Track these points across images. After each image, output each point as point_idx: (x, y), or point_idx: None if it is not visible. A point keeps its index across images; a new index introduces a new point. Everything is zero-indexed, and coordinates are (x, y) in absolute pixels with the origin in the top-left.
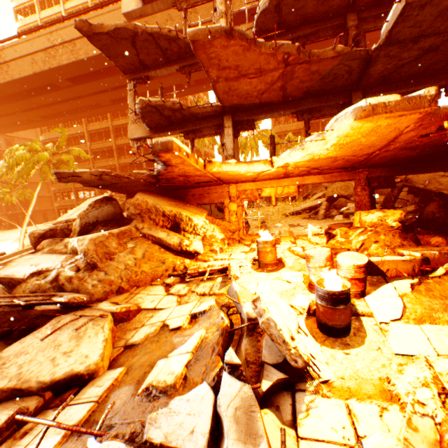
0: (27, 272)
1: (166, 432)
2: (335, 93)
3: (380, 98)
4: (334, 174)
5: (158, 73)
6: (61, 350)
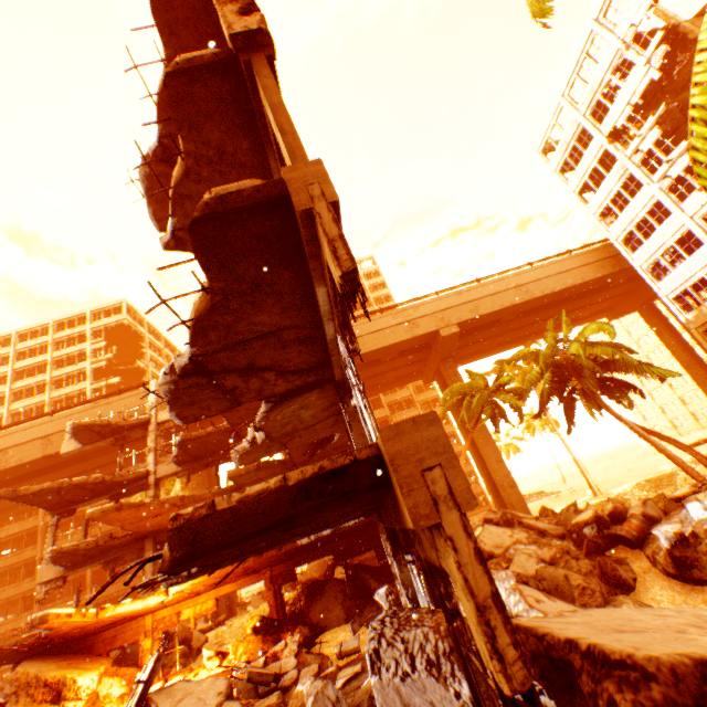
0: None
1: None
2: None
3: None
4: (246, 578)
5: (88, 503)
6: None
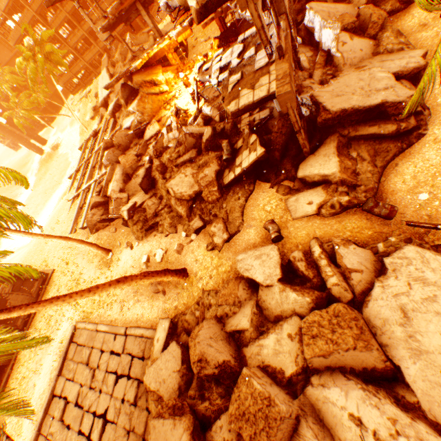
0: (130, 124)
1: (168, 124)
2: None
3: (178, 31)
4: None
5: None
6: (153, 130)
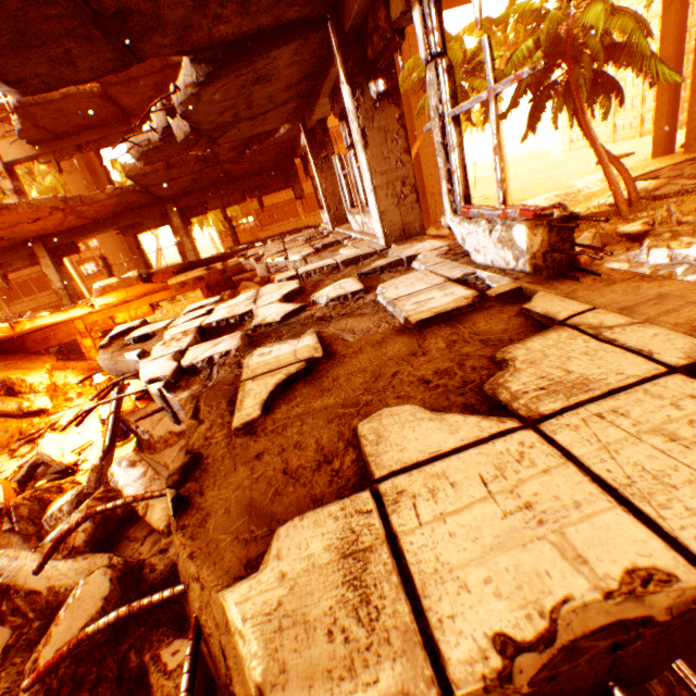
0: None
1: None
2: (150, 207)
3: (106, 281)
4: None
5: None
6: None
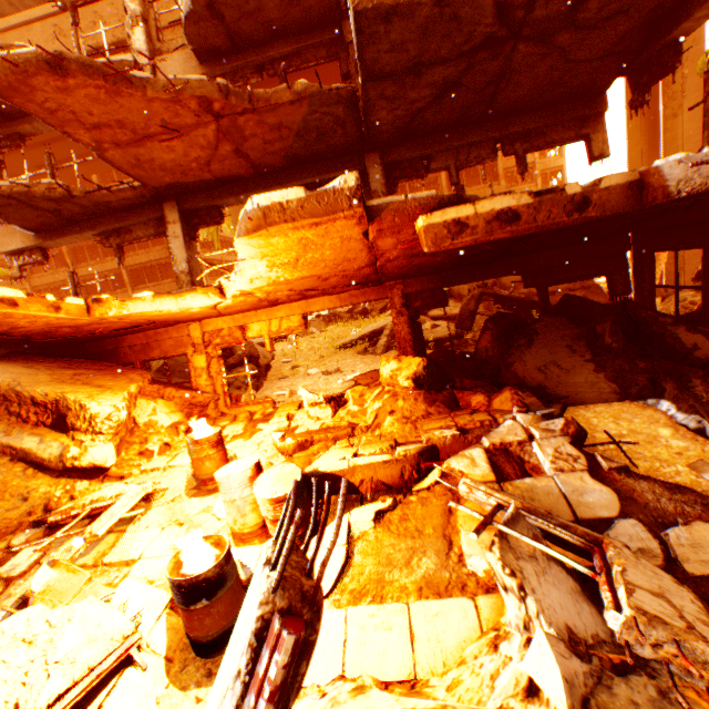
0: None
1: None
2: (340, 156)
3: (274, 194)
4: (355, 292)
5: (39, 127)
6: None
